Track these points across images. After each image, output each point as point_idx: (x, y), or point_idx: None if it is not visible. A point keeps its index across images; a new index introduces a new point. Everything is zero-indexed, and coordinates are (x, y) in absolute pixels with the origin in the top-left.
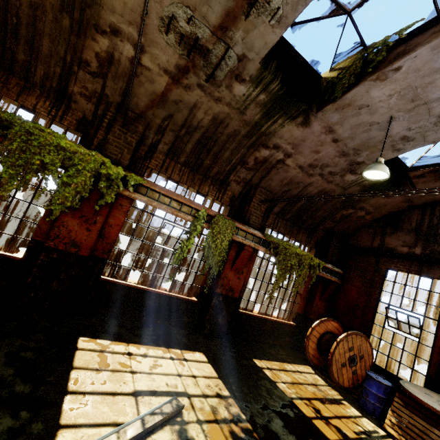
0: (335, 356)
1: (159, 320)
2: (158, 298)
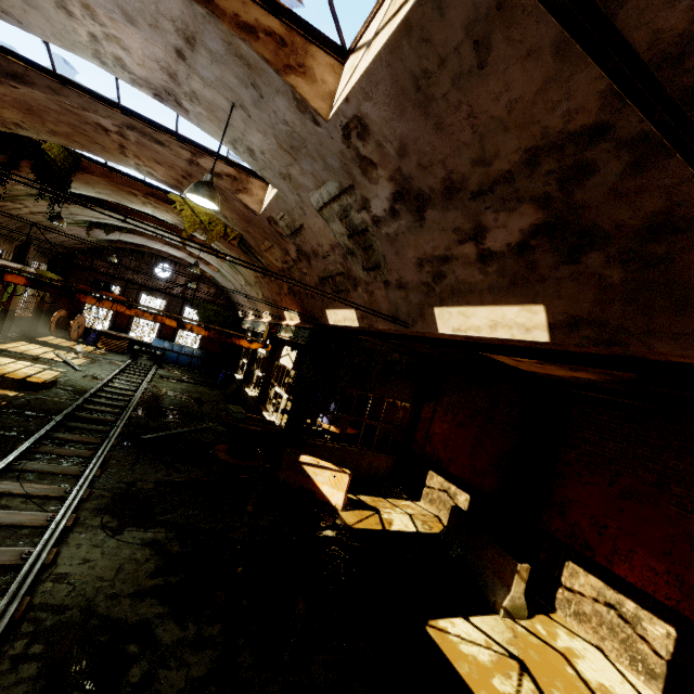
0: (73, 328)
1: None
2: None
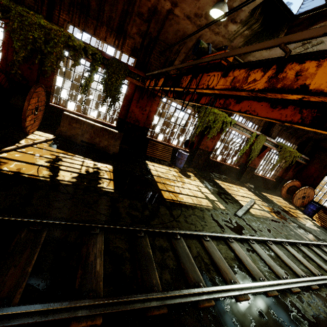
0: (297, 195)
1: (224, 175)
2: (225, 167)
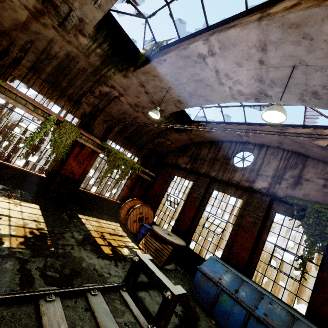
0: (131, 216)
1: (11, 185)
2: (11, 170)
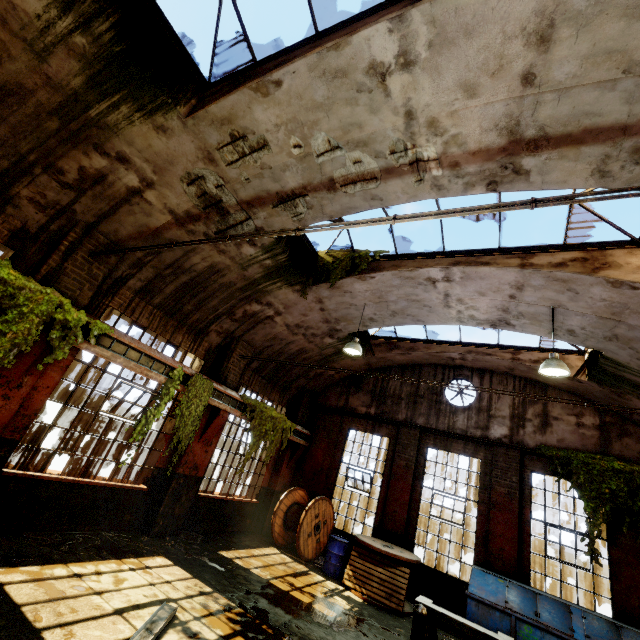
0: (304, 527)
1: (88, 526)
2: (91, 493)
